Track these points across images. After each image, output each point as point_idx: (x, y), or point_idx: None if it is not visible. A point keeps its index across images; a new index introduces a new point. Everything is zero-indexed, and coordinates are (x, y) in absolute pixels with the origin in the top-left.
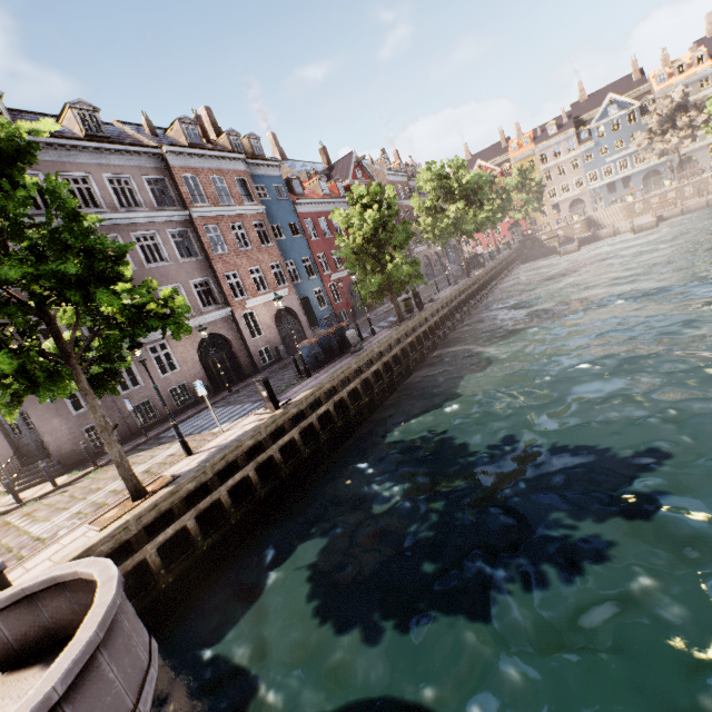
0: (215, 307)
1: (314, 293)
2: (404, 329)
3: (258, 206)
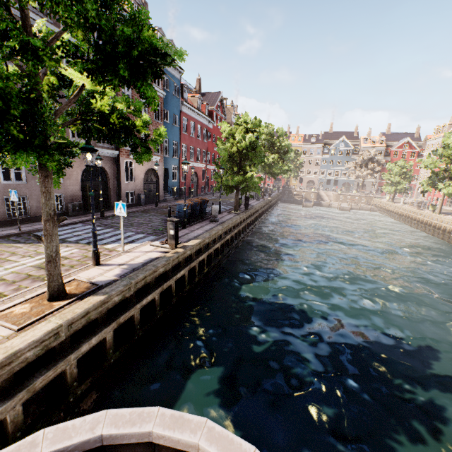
0: (107, 146)
1: (172, 168)
2: (242, 218)
3: (162, 91)
